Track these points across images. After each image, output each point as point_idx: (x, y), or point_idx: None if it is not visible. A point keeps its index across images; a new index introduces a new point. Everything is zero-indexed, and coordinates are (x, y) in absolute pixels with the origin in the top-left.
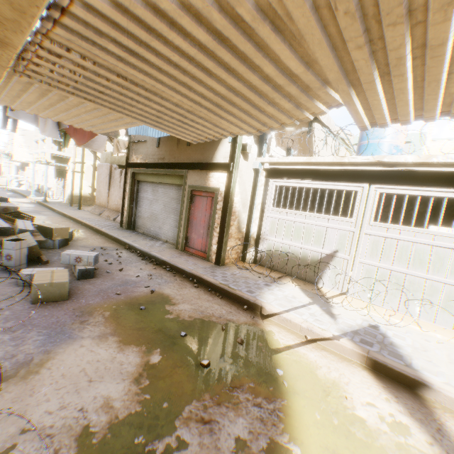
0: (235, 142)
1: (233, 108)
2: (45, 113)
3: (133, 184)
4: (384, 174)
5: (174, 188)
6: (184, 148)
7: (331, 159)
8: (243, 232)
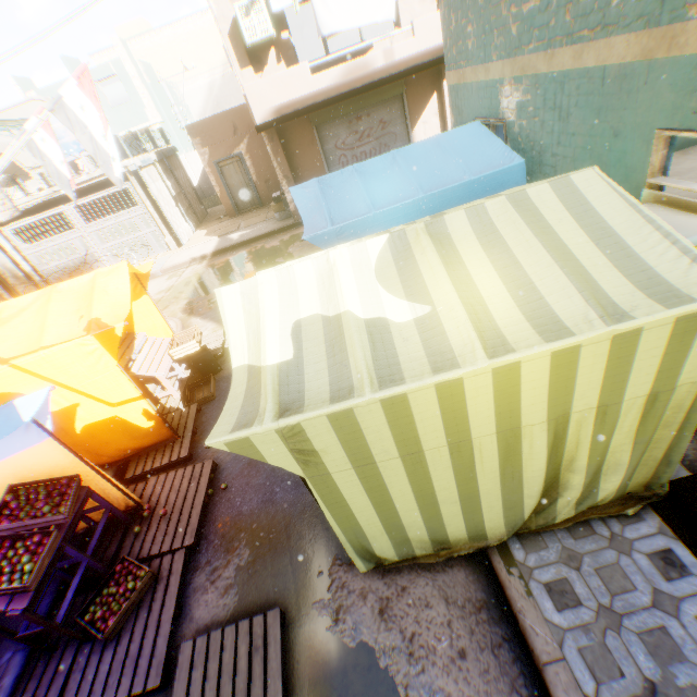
0: None
1: None
2: None
3: None
4: (66, 196)
5: None
6: None
7: (29, 200)
8: (24, 276)
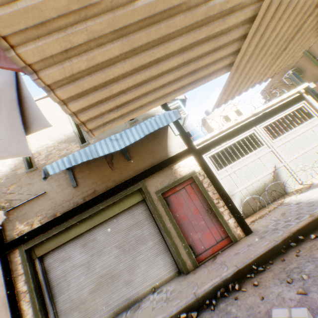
0: (183, 132)
1: (309, 35)
2: (83, 55)
3: (31, 269)
4: (257, 119)
5: (124, 215)
6: (123, 165)
7: (232, 124)
8: None
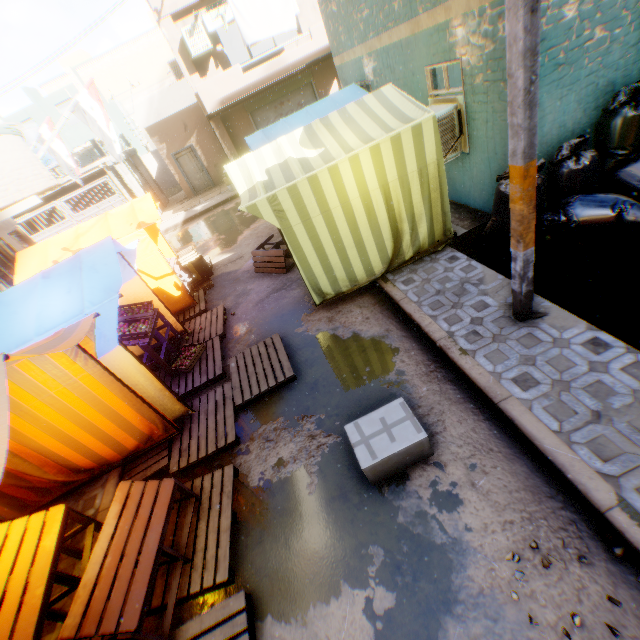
0: None
1: None
2: None
3: None
4: (57, 193)
5: None
6: None
7: None
8: None
